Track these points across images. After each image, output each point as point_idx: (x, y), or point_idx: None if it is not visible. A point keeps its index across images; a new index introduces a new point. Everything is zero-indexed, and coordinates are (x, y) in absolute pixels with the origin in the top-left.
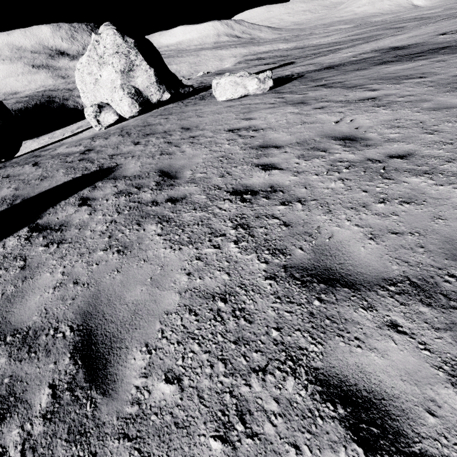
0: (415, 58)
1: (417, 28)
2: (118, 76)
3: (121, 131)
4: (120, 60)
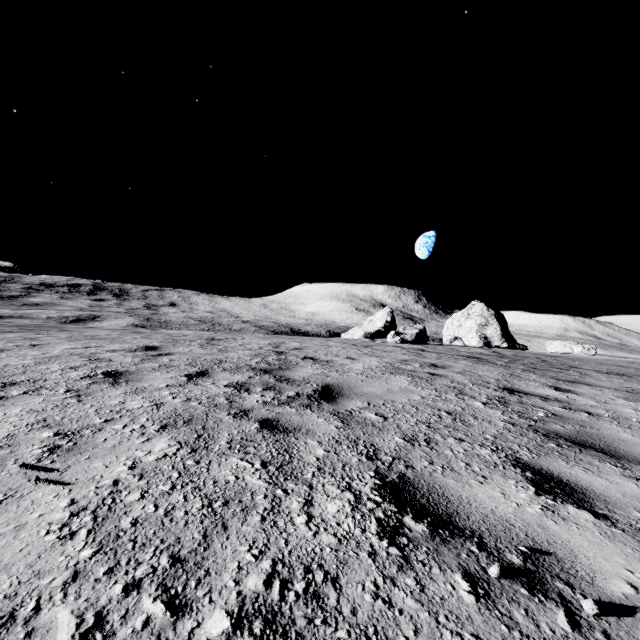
0: None
1: None
2: (476, 326)
3: None
4: (481, 319)
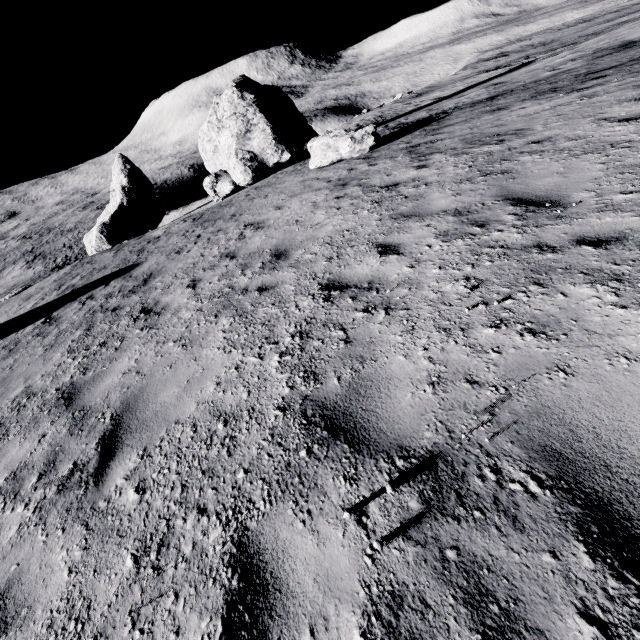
0: (585, 83)
1: None
2: (234, 140)
3: (204, 211)
4: (237, 122)
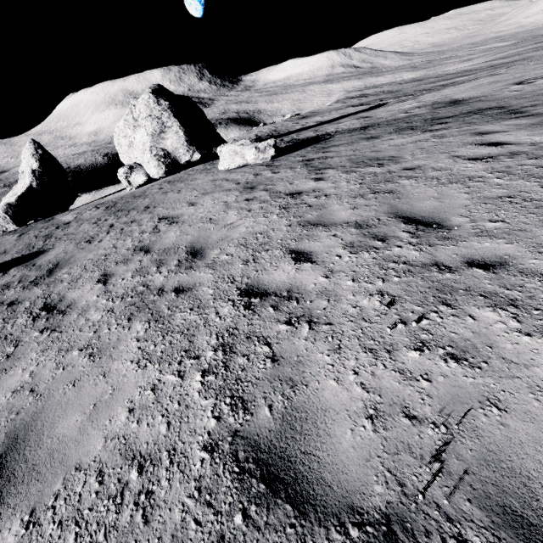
0: (433, 126)
1: (526, 64)
2: (149, 138)
3: (117, 200)
4: (152, 123)
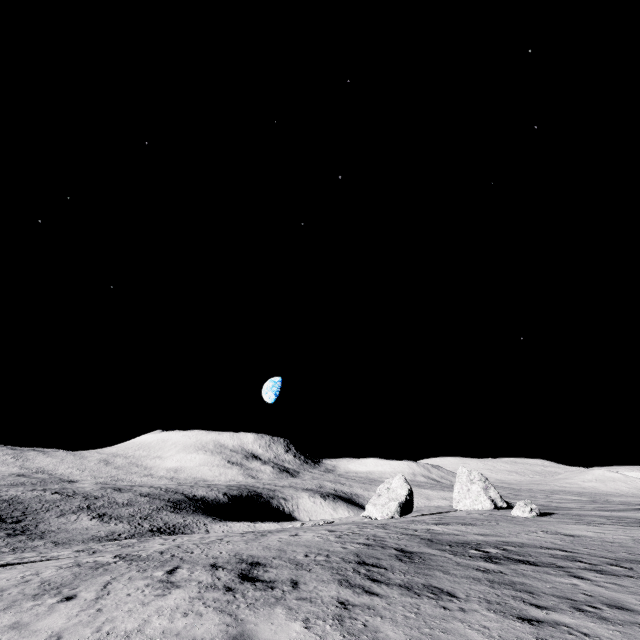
0: None
1: None
2: (481, 489)
3: None
4: (482, 483)
